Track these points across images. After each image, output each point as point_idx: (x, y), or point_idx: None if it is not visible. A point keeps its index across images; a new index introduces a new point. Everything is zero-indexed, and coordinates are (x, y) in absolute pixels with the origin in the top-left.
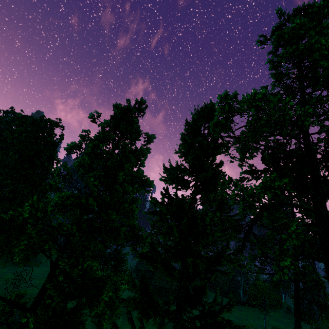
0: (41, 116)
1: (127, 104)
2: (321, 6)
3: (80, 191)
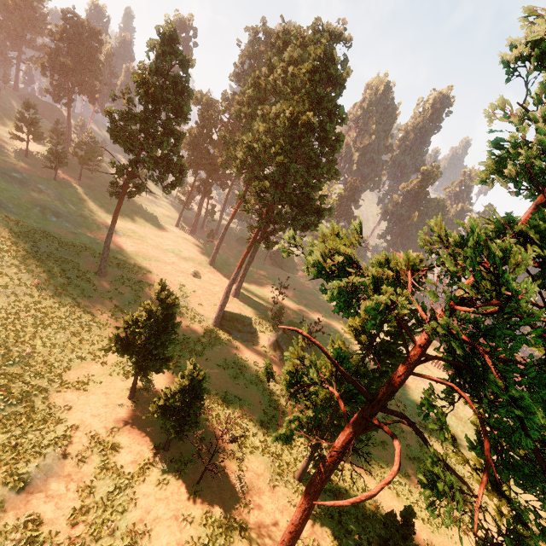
0: (315, 22)
1: None
2: None
3: None
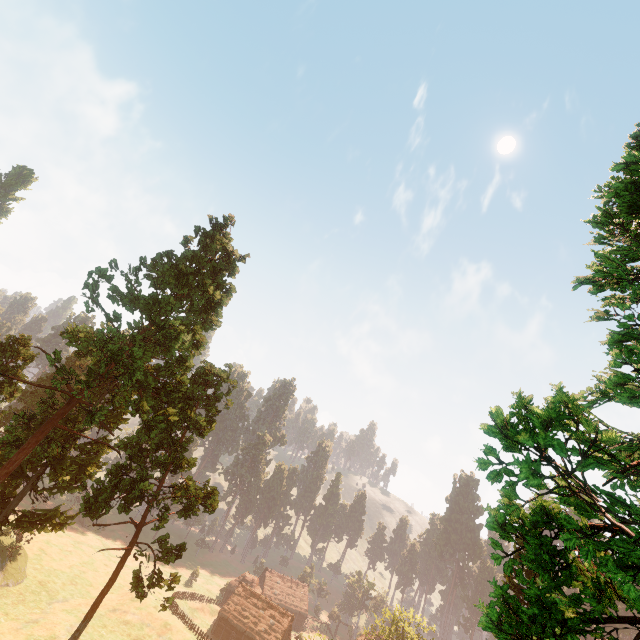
0: None
1: (8, 338)
2: (186, 239)
3: None
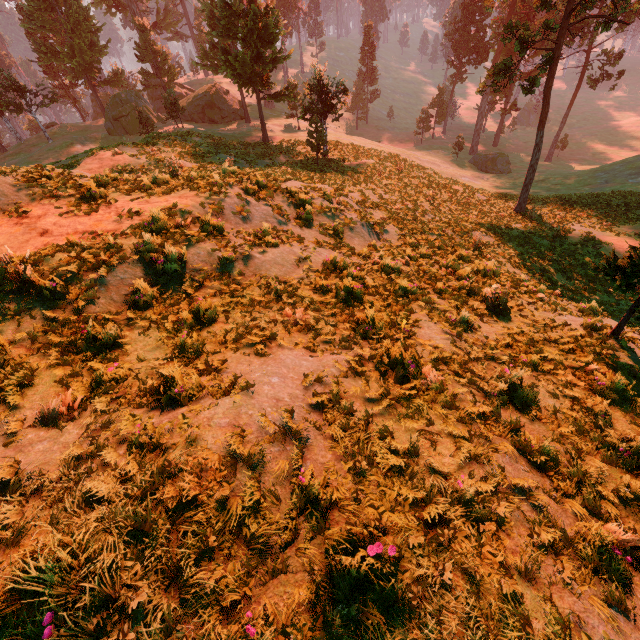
0: None
1: None
2: None
3: (458, 27)
